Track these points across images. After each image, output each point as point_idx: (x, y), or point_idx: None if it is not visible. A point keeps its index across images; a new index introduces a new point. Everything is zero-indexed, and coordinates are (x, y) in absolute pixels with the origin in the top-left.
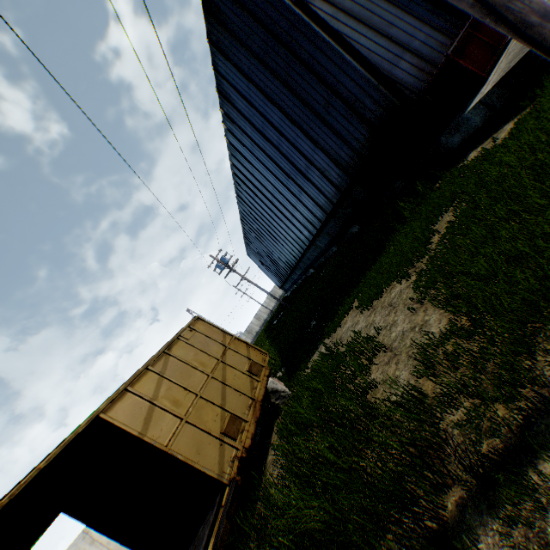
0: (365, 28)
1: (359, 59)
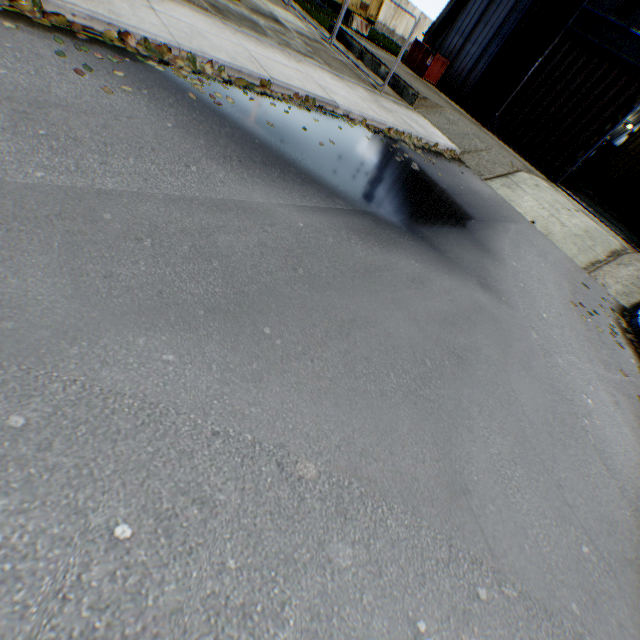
0: (487, 3)
1: (465, 5)
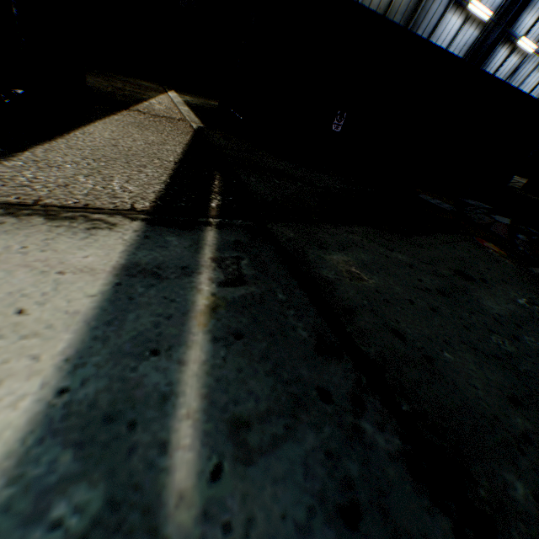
0: None
1: None
